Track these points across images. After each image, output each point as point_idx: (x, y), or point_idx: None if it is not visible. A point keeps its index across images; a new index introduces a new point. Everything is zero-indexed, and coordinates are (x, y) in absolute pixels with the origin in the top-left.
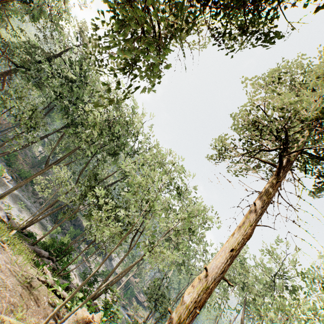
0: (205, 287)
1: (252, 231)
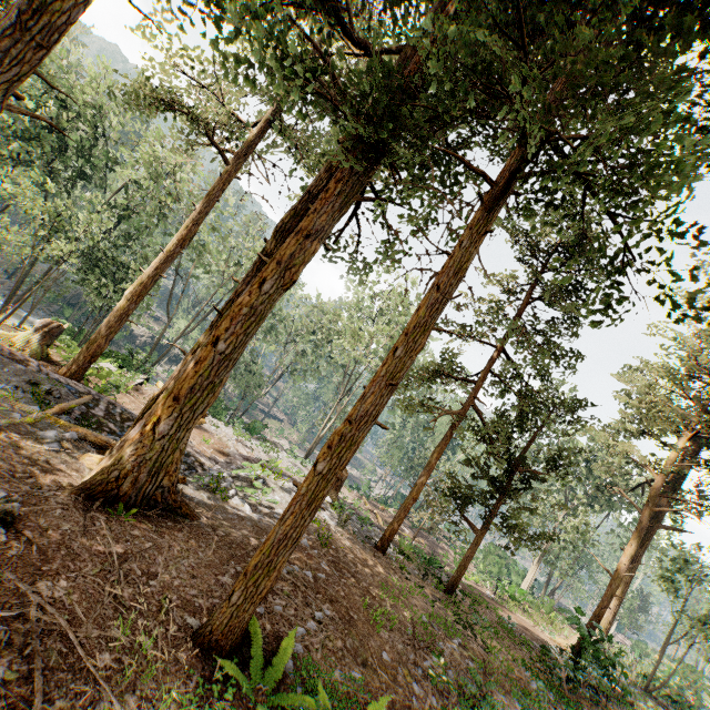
0: (140, 283)
1: (189, 232)
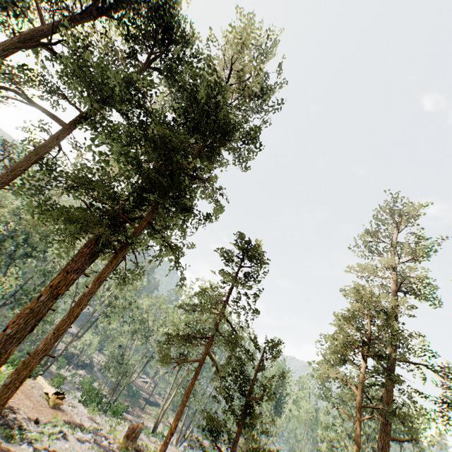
0: None
1: None
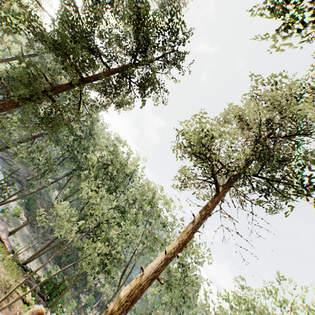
0: (138, 284)
1: (188, 237)
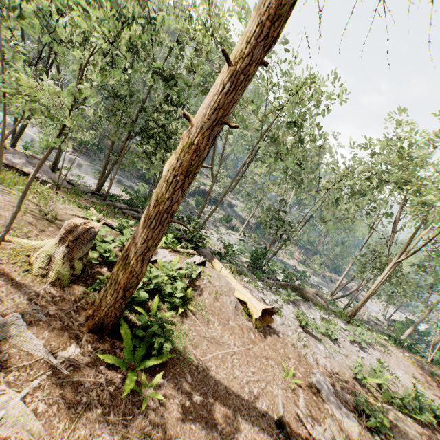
0: (186, 144)
1: None
